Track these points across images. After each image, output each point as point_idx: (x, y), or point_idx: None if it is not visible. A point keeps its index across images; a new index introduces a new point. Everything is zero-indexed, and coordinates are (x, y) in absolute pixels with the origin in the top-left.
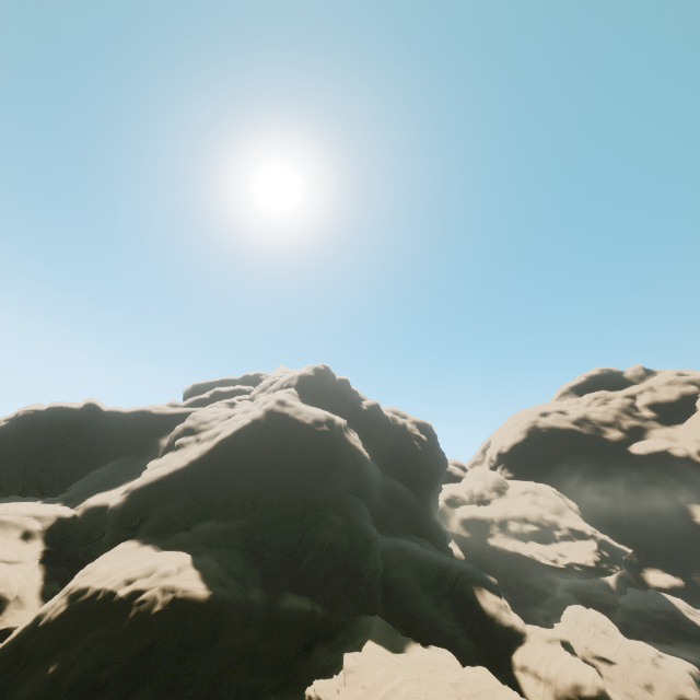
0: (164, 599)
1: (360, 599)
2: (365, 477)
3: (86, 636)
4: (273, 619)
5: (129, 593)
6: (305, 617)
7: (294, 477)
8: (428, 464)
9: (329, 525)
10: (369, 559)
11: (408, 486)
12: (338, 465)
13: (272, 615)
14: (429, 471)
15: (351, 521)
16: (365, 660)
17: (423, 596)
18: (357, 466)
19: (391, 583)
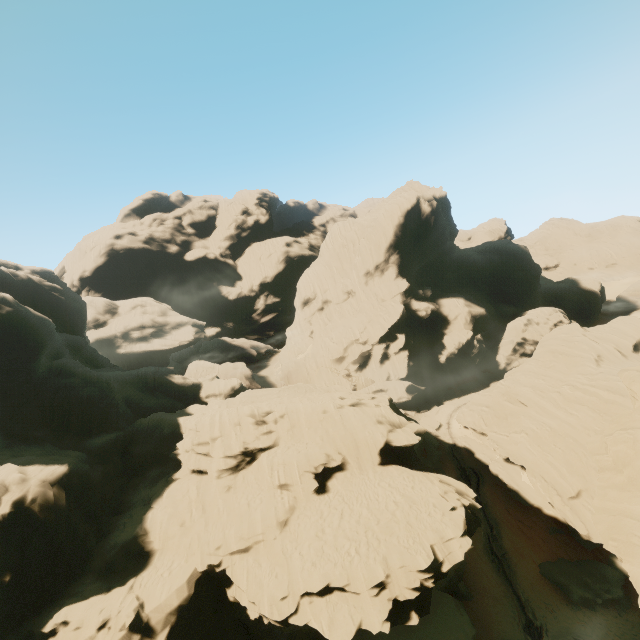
0: (47, 487)
1: (123, 417)
2: (56, 340)
3: (7, 549)
4: (98, 456)
5: (12, 506)
6: (115, 441)
7: (14, 366)
8: (76, 310)
9: (71, 387)
10: (116, 392)
11: (71, 334)
12: (46, 339)
13: (95, 454)
14: (80, 316)
15: (84, 376)
16: (195, 420)
17: (147, 396)
18: (51, 334)
19: (128, 400)
